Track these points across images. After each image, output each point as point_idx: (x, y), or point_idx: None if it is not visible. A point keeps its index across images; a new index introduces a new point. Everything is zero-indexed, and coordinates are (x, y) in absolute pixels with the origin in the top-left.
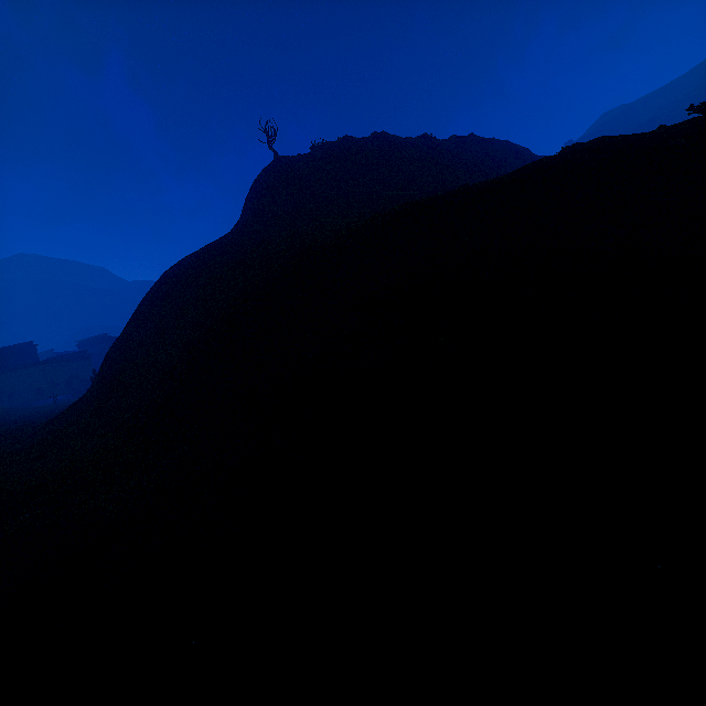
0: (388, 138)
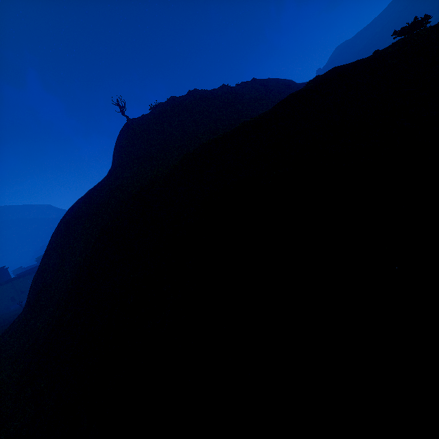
0: (199, 92)
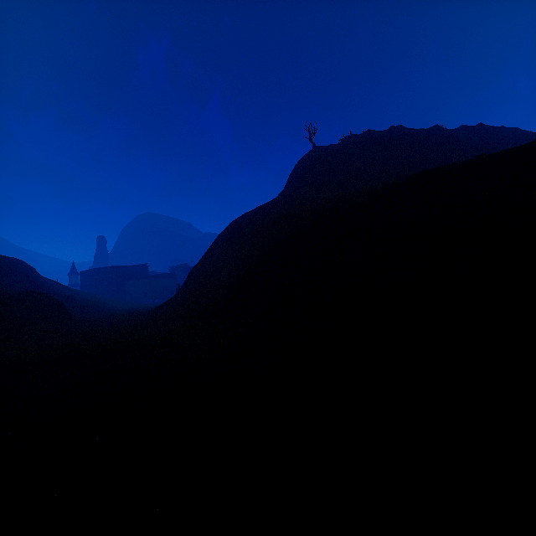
0: (403, 130)
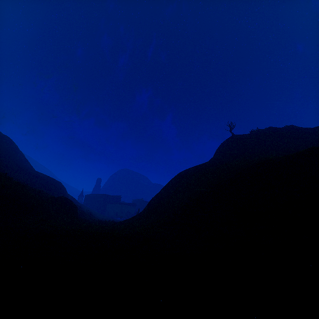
0: (295, 127)
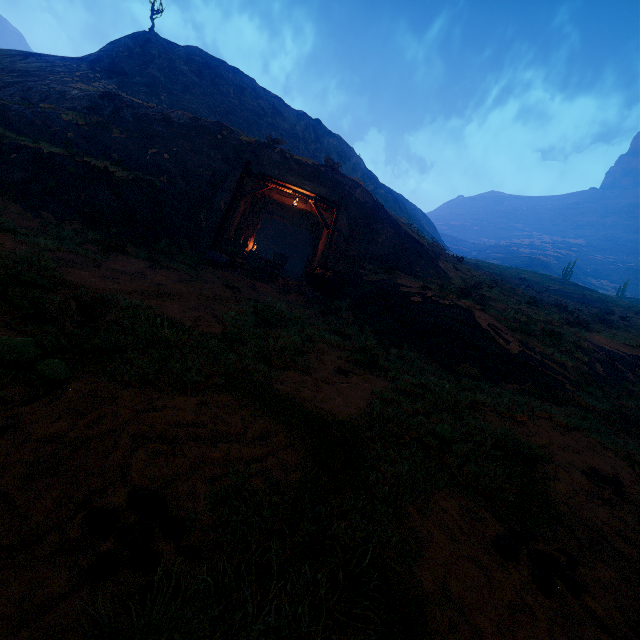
0: (245, 77)
